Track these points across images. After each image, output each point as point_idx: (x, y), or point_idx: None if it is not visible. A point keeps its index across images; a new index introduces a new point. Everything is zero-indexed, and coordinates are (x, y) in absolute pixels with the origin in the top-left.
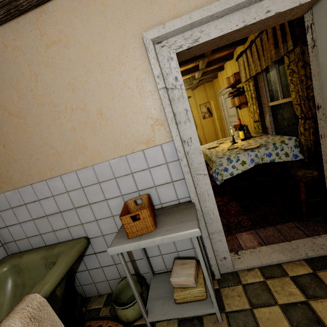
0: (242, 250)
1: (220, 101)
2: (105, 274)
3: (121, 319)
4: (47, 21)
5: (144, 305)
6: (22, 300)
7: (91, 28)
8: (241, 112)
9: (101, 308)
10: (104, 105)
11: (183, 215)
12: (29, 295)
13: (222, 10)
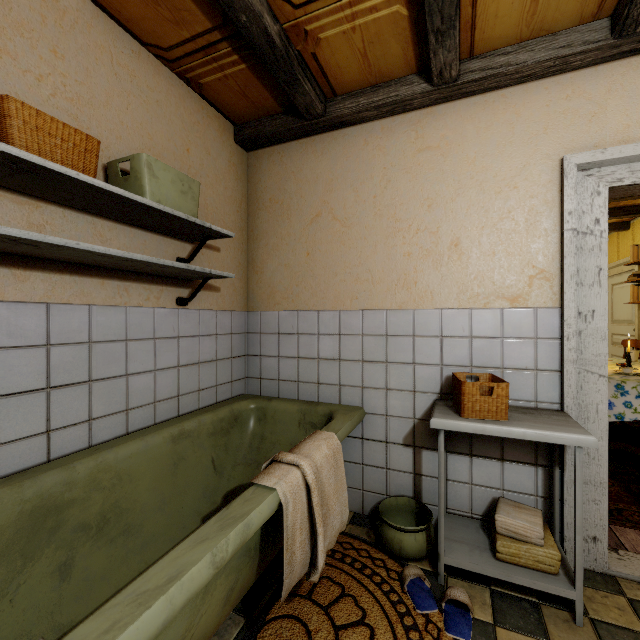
0: (629, 551)
1: None
2: (364, 477)
3: (389, 545)
4: (431, 123)
5: (430, 544)
6: (316, 432)
7: (486, 139)
8: None
9: (347, 524)
10: (467, 234)
11: (555, 420)
12: (323, 431)
13: None
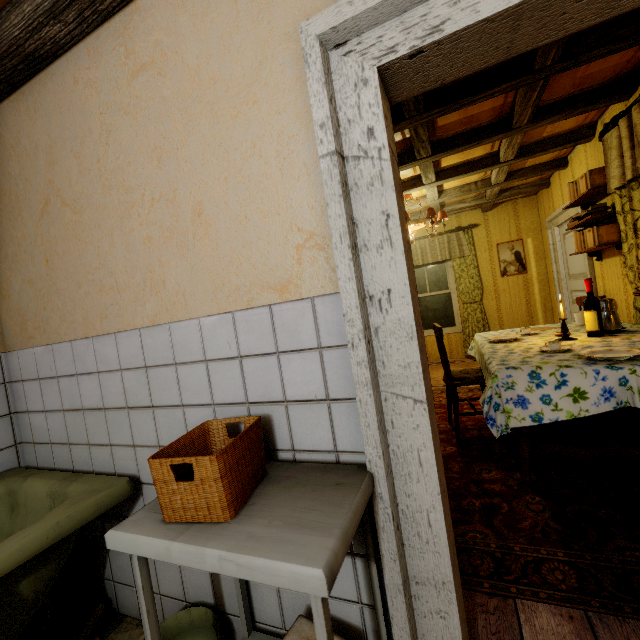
0: None
1: (550, 240)
2: (158, 576)
3: None
4: (139, 27)
5: None
6: None
7: (207, 32)
8: (602, 268)
9: None
10: (209, 194)
11: (319, 505)
12: None
13: None
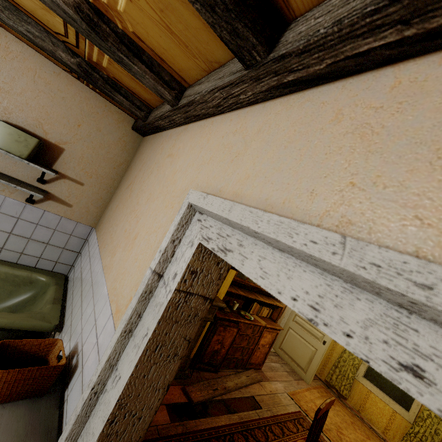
0: None
1: None
2: None
3: None
4: (182, 137)
5: None
6: None
7: (188, 157)
8: None
9: None
10: (142, 233)
11: None
12: None
13: (273, 237)
